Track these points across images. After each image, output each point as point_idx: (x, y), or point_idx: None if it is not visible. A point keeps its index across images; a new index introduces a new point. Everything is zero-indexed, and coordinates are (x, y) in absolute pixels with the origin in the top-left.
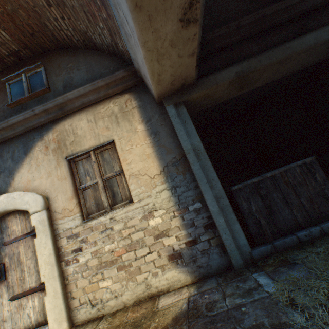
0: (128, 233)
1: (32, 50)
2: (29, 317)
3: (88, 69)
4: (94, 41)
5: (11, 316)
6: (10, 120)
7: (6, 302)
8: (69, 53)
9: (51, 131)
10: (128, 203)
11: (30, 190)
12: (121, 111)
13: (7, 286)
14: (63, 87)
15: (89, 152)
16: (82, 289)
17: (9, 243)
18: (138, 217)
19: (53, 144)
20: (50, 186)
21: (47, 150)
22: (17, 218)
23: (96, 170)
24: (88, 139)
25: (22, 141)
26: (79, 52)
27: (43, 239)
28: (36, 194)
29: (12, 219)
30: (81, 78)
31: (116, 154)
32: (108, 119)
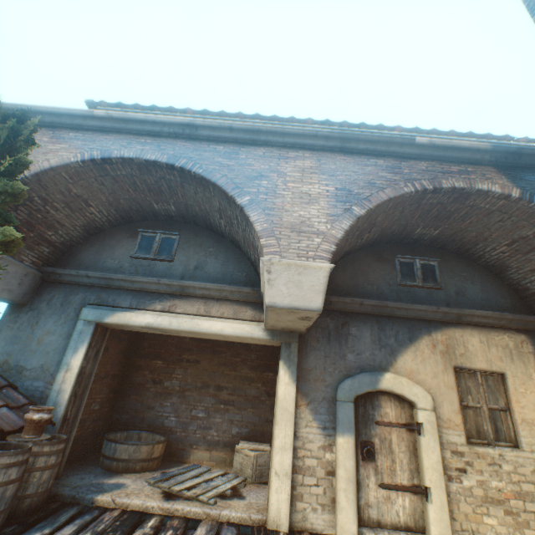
0: (516, 479)
1: (432, 243)
2: (396, 515)
3: (482, 287)
4: (505, 272)
5: (376, 504)
6: (412, 305)
7: (372, 486)
8: (463, 261)
9: (439, 330)
10: (512, 446)
11: (412, 380)
12: (515, 349)
13: (375, 469)
14: (455, 292)
15: (475, 371)
16: (464, 513)
17: (382, 425)
18: (528, 467)
19: (441, 346)
20: (435, 387)
21: (433, 348)
22: (391, 401)
23: (482, 395)
24: (479, 359)
25: (407, 325)
26: (474, 265)
27: (431, 442)
28: (425, 390)
29: (385, 399)
30: (474, 293)
31: (503, 388)
32: (501, 349)
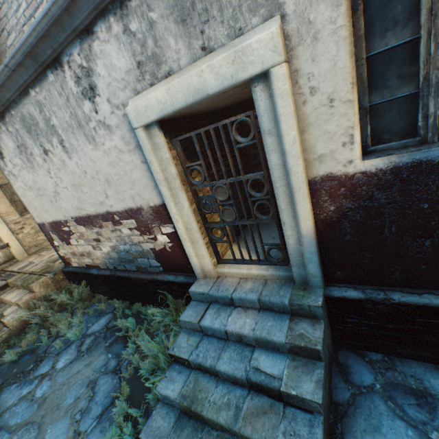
0: None
1: None
2: None
3: None
4: None
5: None
6: None
7: None
8: None
9: None
10: None
11: None
12: None
13: None
14: None
15: None
16: (30, 242)
17: None
18: None
19: None
20: None
21: None
22: None
23: None
24: None
25: None
26: None
27: (2, 226)
28: None
29: None
30: None
31: None
32: None
